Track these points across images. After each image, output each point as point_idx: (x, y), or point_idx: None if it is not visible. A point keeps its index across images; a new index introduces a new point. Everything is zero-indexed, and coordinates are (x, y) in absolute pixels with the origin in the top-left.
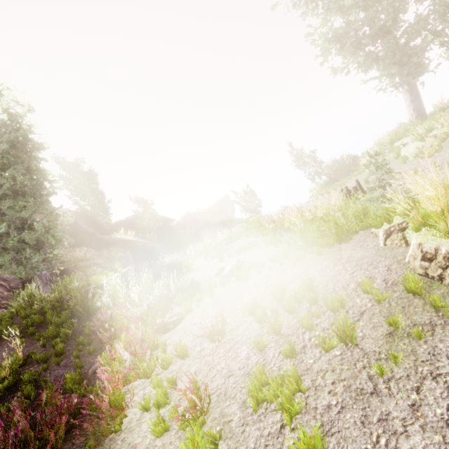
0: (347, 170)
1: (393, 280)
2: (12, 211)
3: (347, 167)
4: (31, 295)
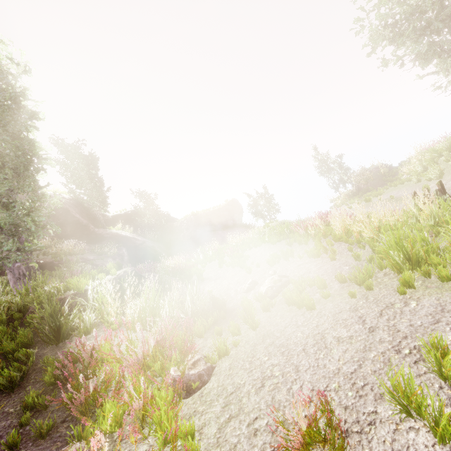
0: (381, 180)
1: None
2: None
3: (381, 176)
4: None
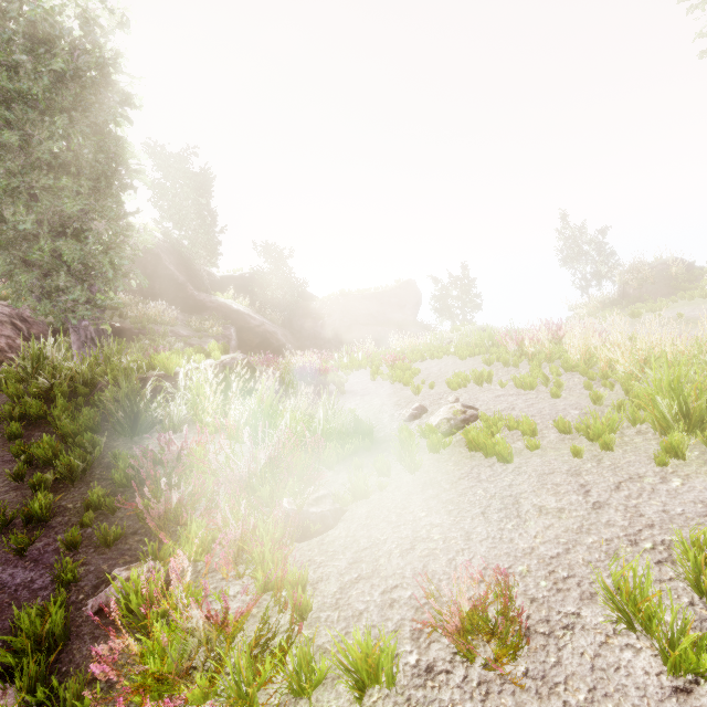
0: (668, 286)
1: None
2: (52, 197)
3: (669, 280)
4: (39, 357)
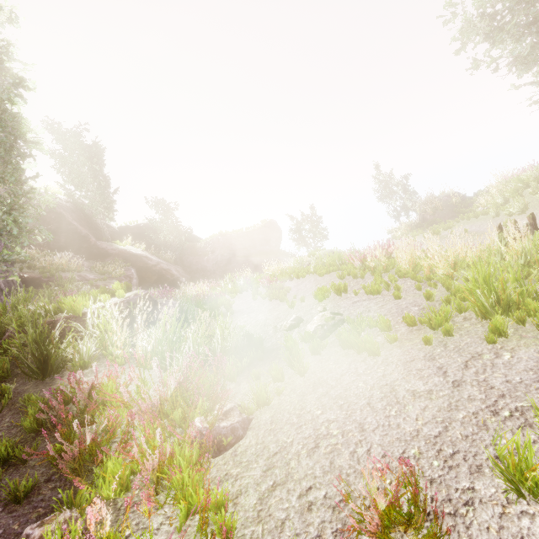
0: (452, 211)
1: None
2: None
3: (451, 207)
4: None
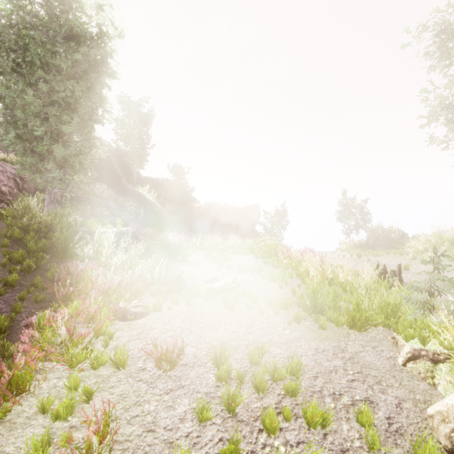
0: (389, 244)
1: (400, 425)
2: (56, 120)
3: (391, 240)
4: (27, 207)
